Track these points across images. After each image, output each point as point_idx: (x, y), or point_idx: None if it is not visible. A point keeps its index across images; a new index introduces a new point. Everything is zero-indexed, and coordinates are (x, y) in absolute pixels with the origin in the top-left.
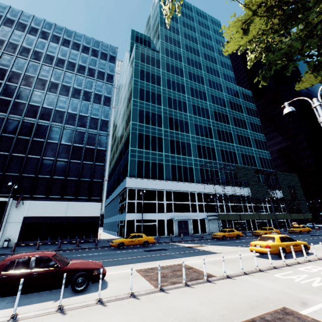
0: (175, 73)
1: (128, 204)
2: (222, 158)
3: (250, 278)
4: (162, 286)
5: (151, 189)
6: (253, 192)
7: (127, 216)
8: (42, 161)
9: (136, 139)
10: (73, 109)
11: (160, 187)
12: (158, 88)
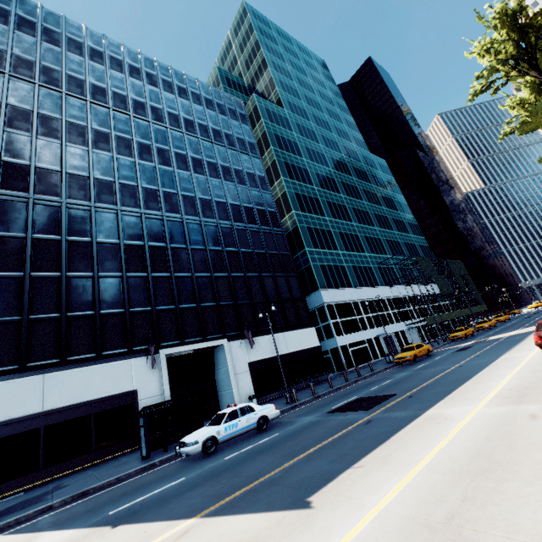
0: (310, 138)
1: (332, 325)
2: (391, 251)
3: None
4: None
5: (346, 301)
6: (440, 288)
7: (338, 341)
8: (232, 280)
9: (307, 236)
10: (232, 198)
11: (355, 298)
12: (301, 160)
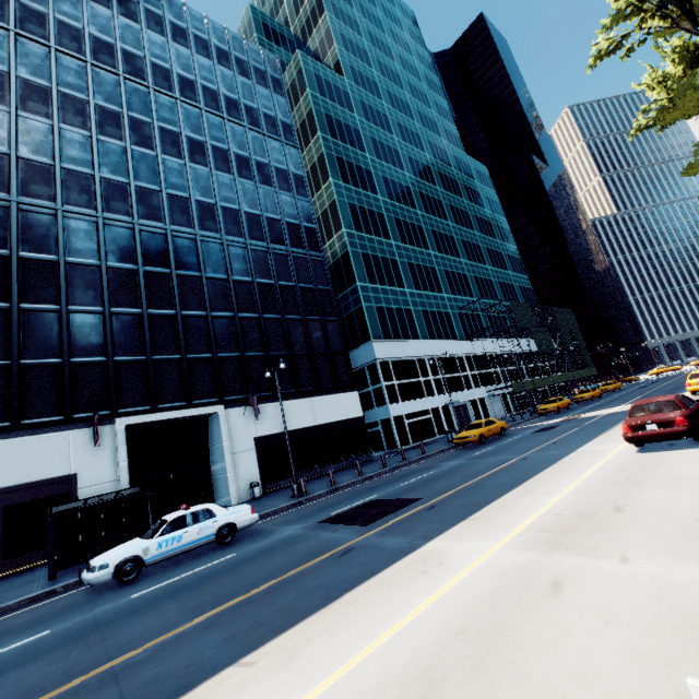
0: (379, 125)
1: (386, 389)
2: (479, 293)
3: None
4: None
5: (409, 358)
6: (538, 344)
7: (391, 411)
8: (239, 323)
9: (361, 266)
10: (250, 204)
11: (421, 353)
12: (363, 156)
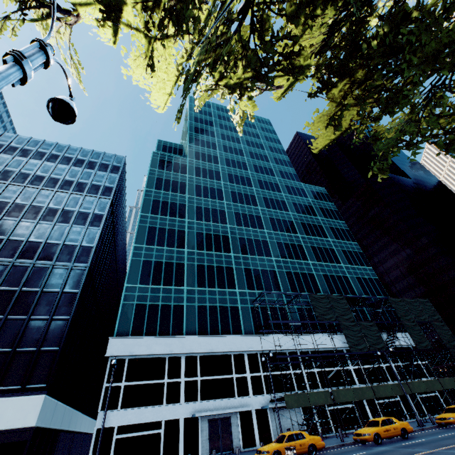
0: (208, 177)
1: (105, 391)
2: (290, 286)
3: None
4: None
5: (157, 355)
6: (352, 342)
7: (100, 420)
8: None
9: (138, 270)
10: (38, 236)
11: (174, 350)
12: (181, 196)
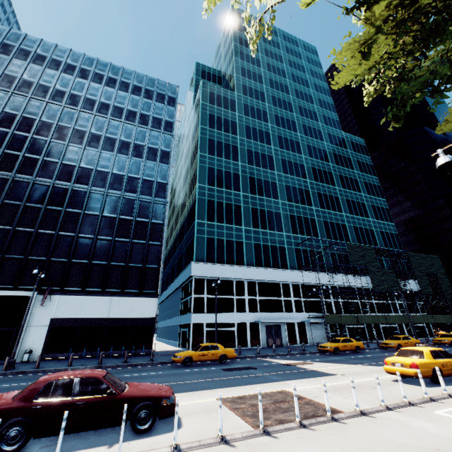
0: (256, 117)
1: (194, 299)
2: (326, 234)
3: (399, 416)
4: (265, 425)
5: (227, 278)
6: (375, 283)
7: (193, 318)
8: (77, 240)
9: (204, 208)
10: (119, 169)
11: (240, 276)
12: (233, 138)
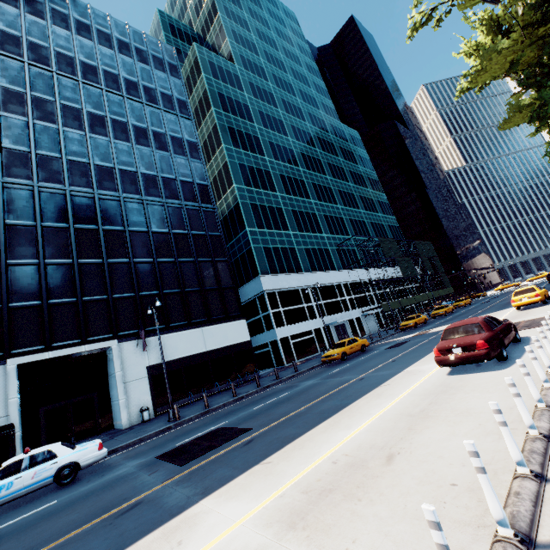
0: (266, 101)
1: (273, 315)
2: (354, 232)
3: None
4: None
5: (293, 288)
6: (403, 271)
7: (278, 333)
8: (134, 267)
9: (250, 214)
10: (147, 166)
11: (304, 284)
12: (251, 126)
